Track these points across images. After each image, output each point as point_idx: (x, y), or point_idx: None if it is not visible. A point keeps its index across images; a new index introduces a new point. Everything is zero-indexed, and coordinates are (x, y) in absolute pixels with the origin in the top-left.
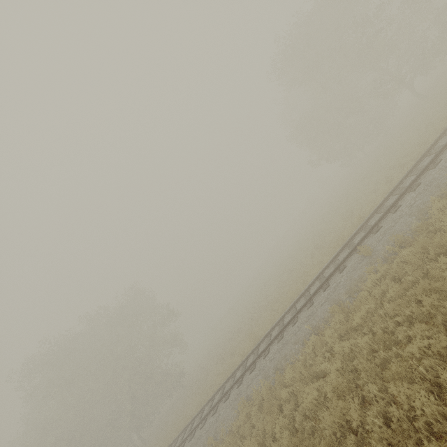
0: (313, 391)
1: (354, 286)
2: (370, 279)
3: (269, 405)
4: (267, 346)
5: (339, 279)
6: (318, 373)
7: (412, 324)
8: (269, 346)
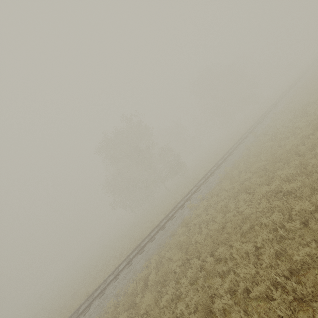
0: None
1: None
2: None
3: None
4: None
5: None
6: None
7: None
8: None
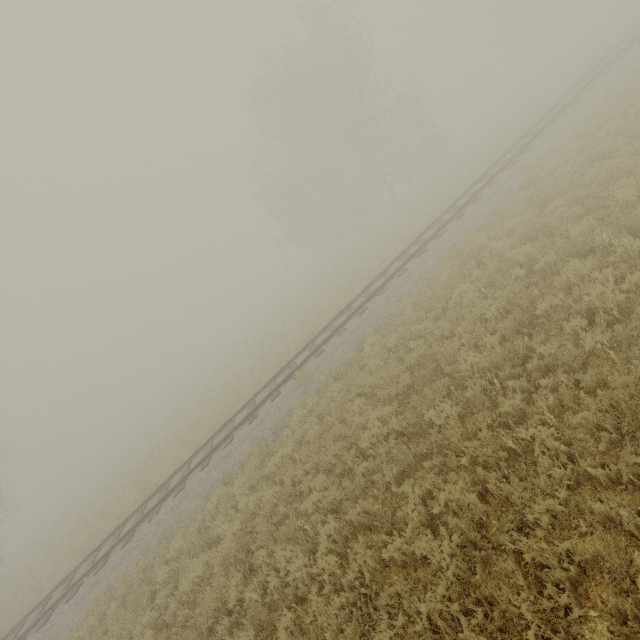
0: (197, 567)
1: (282, 421)
2: (297, 414)
3: (137, 595)
4: (159, 503)
5: (269, 410)
6: (215, 537)
7: (318, 472)
8: (161, 503)
